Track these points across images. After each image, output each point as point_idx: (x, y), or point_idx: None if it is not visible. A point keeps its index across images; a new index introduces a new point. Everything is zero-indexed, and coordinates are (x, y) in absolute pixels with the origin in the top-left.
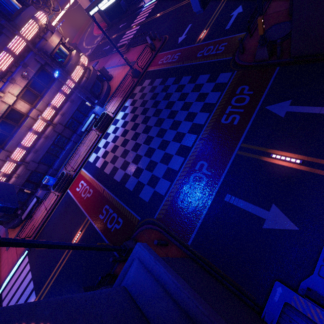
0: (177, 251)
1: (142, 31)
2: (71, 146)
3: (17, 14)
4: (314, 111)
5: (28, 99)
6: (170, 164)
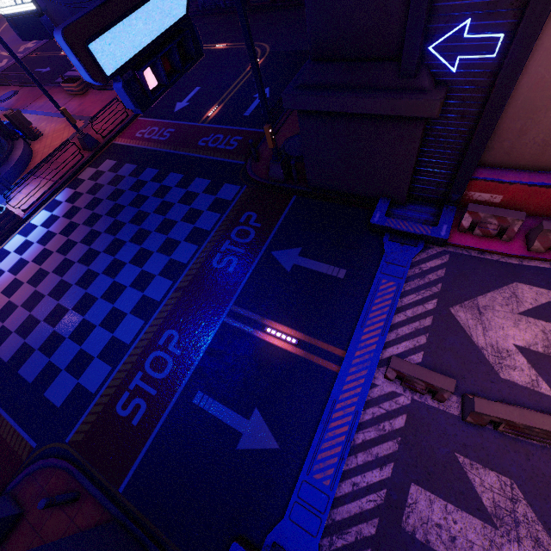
0: (95, 509)
1: None
2: None
3: None
4: (321, 269)
5: None
6: (119, 331)
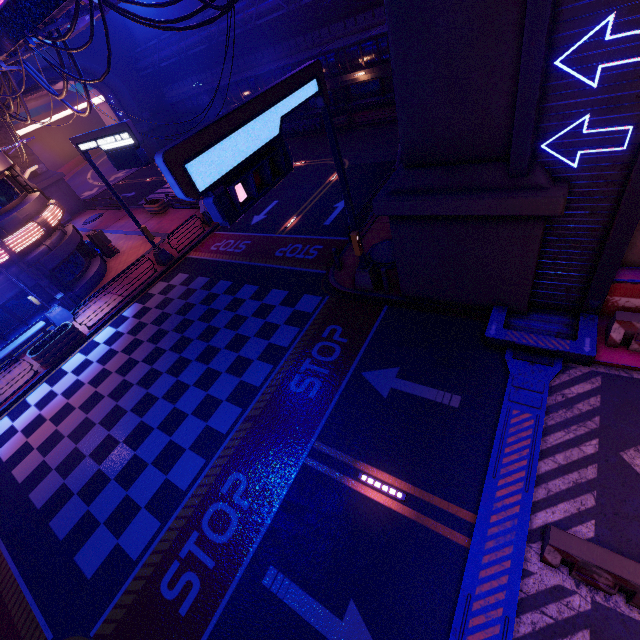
0: None
1: None
2: None
3: None
4: (428, 394)
5: None
6: (174, 472)
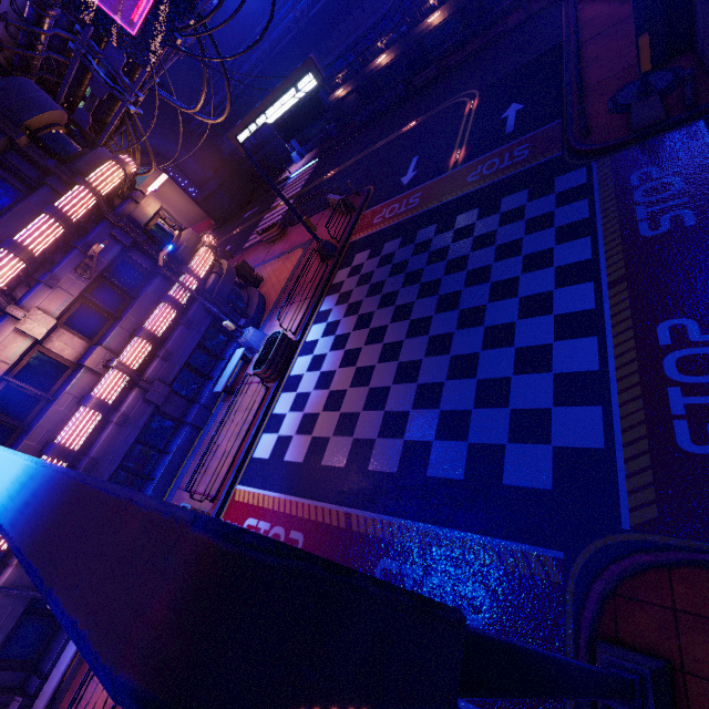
0: None
1: (302, 202)
2: (185, 440)
3: (78, 157)
4: None
5: (81, 328)
6: (559, 364)
